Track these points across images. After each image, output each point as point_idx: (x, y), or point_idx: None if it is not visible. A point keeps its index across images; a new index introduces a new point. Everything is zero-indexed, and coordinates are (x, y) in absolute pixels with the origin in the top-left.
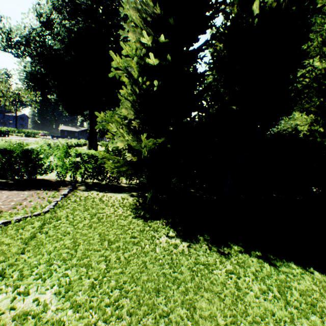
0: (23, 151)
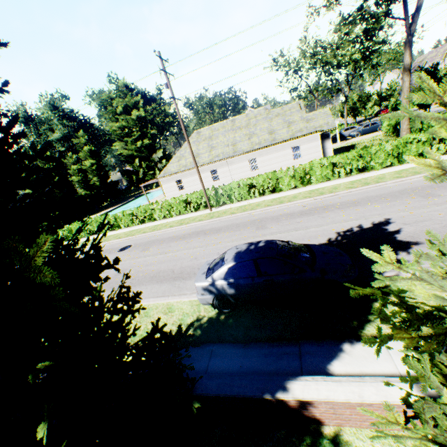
0: None
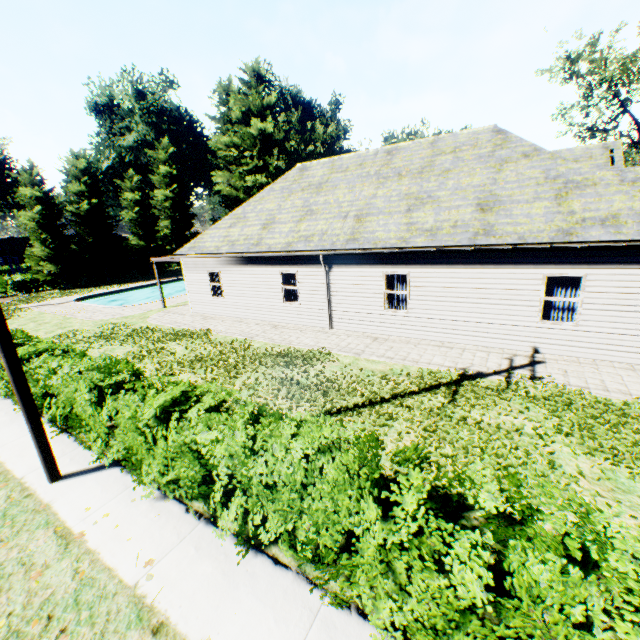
0: None
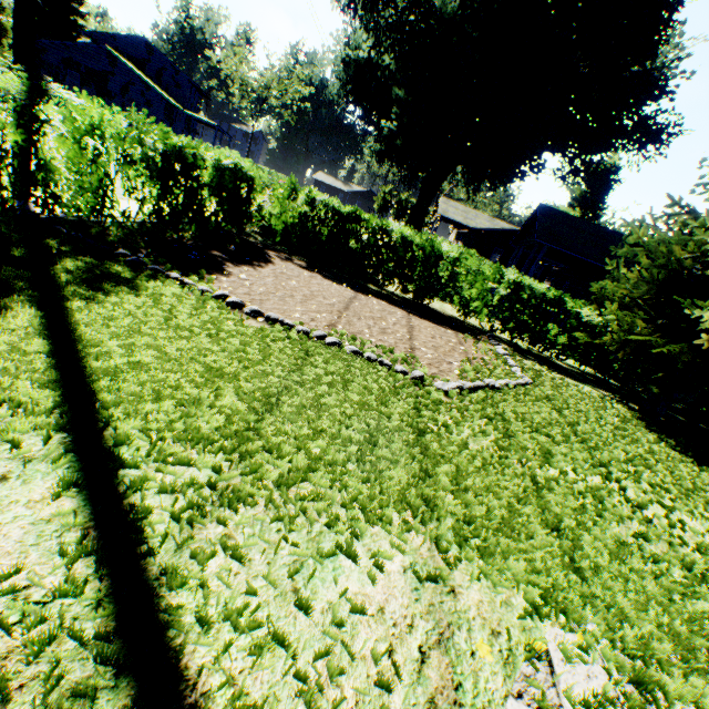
0: (435, 254)
